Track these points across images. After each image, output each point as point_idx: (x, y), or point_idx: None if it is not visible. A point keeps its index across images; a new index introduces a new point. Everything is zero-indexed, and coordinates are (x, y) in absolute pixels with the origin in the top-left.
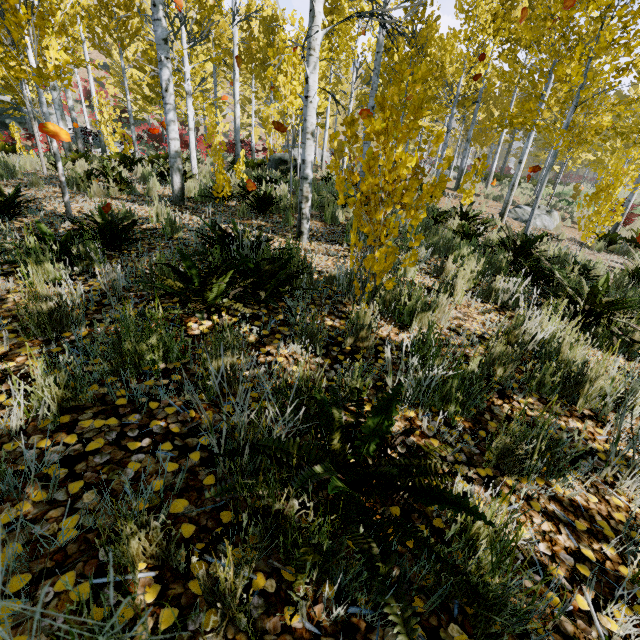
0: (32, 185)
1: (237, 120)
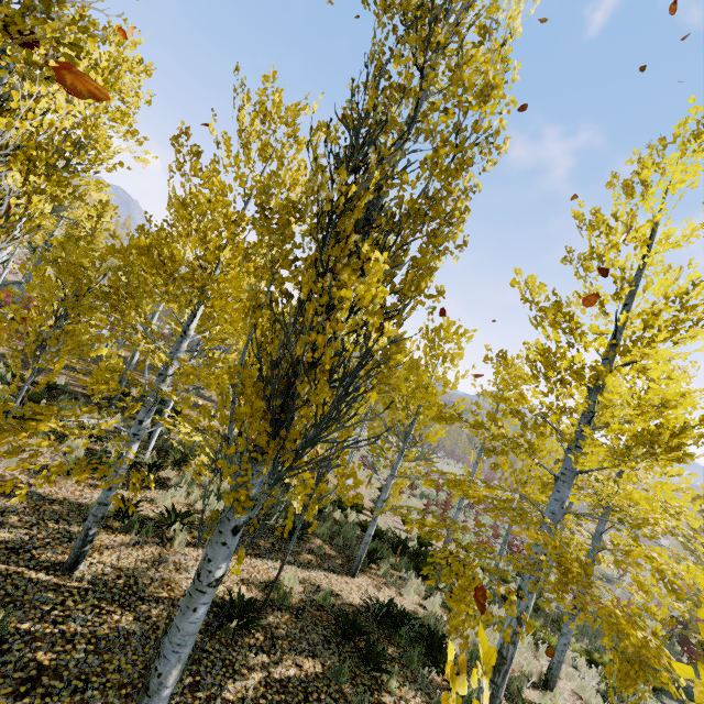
0: None
1: (134, 361)
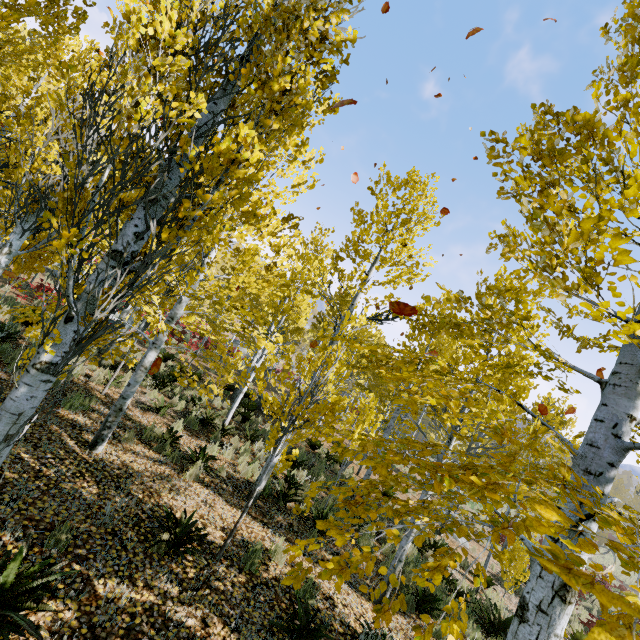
0: (125, 439)
1: (252, 364)
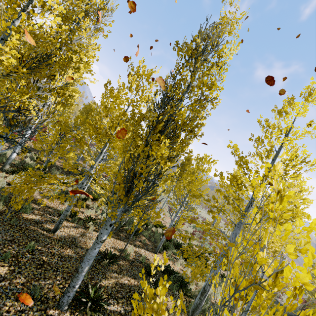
0: None
1: (81, 156)
